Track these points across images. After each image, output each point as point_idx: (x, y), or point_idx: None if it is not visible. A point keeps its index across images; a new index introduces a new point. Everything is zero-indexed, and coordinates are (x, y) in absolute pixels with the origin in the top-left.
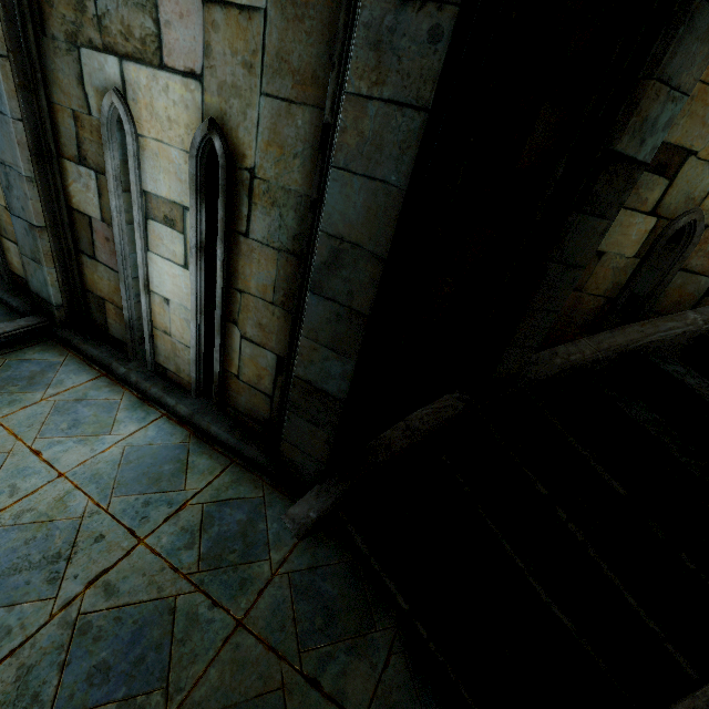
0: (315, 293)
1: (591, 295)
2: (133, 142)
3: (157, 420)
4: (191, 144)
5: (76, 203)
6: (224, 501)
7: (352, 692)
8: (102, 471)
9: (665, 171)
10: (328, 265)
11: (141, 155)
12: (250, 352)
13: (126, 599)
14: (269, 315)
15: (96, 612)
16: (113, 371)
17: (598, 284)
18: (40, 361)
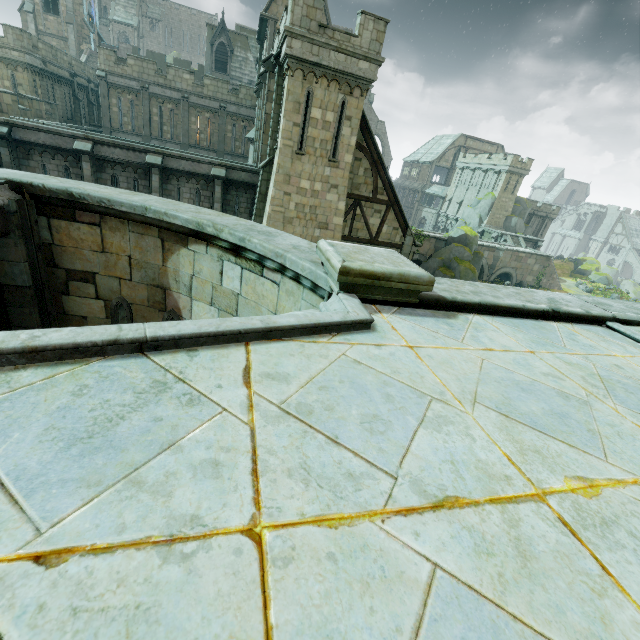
0: None
1: None
2: None
3: None
4: None
5: None
6: None
7: None
8: None
9: (88, 281)
10: None
11: None
12: None
13: None
14: None
15: None
16: None
17: None
18: None
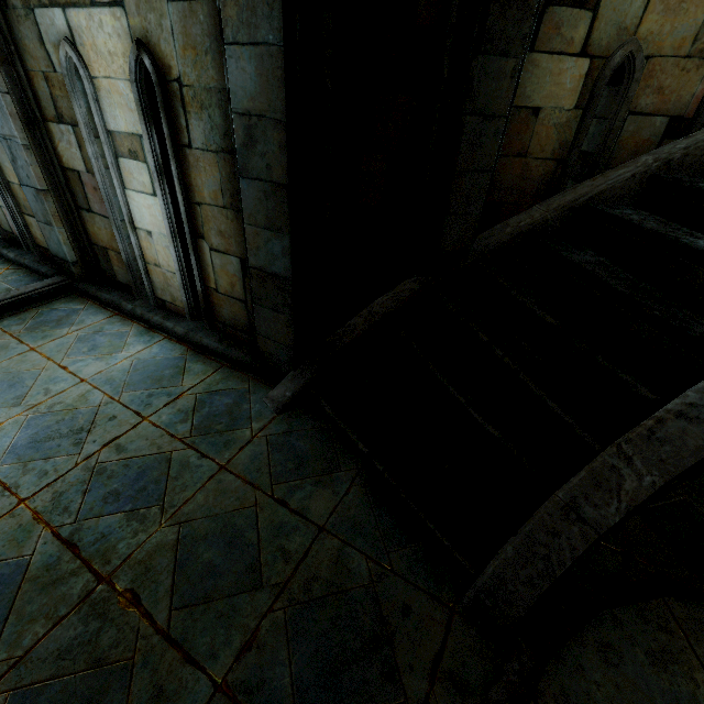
0: (244, 177)
1: (537, 159)
2: (89, 85)
3: (160, 341)
4: (129, 70)
5: (66, 161)
6: (214, 391)
7: (315, 509)
8: (115, 377)
9: (585, 2)
10: (246, 145)
11: (99, 97)
12: (220, 263)
13: (133, 454)
14: (225, 220)
15: (110, 462)
16: (123, 309)
17: (543, 145)
18: (66, 309)
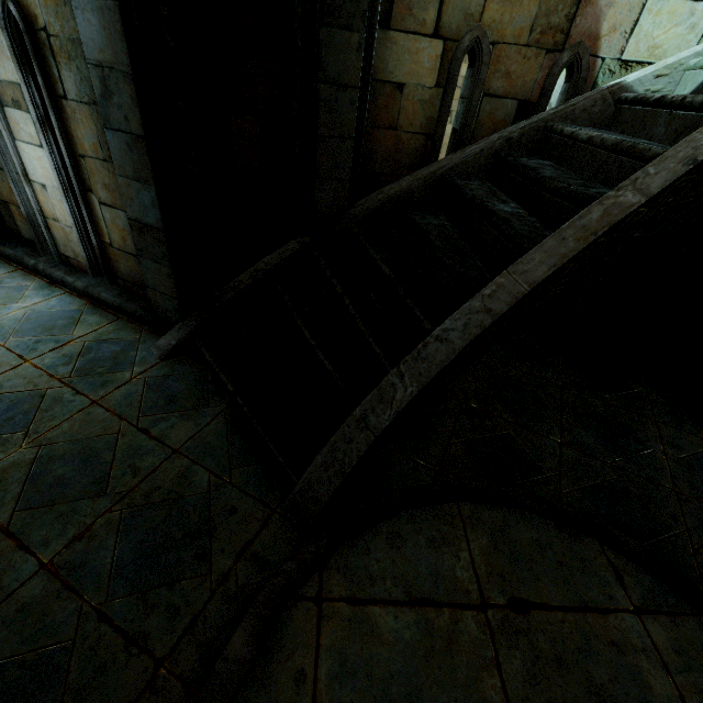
0: (108, 128)
1: (408, 133)
2: None
3: (60, 295)
4: None
5: None
6: (104, 340)
7: (174, 436)
8: (5, 325)
9: None
10: (104, 96)
11: None
12: (110, 217)
13: (8, 390)
14: (107, 173)
15: None
16: (26, 264)
17: (411, 120)
18: None
